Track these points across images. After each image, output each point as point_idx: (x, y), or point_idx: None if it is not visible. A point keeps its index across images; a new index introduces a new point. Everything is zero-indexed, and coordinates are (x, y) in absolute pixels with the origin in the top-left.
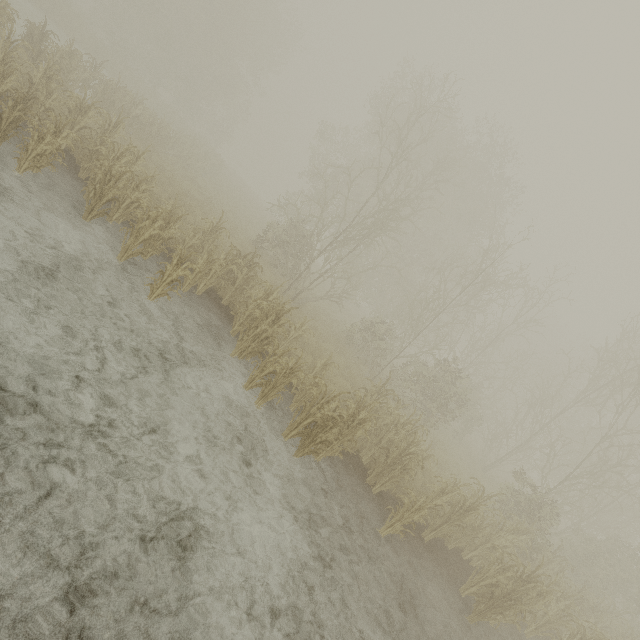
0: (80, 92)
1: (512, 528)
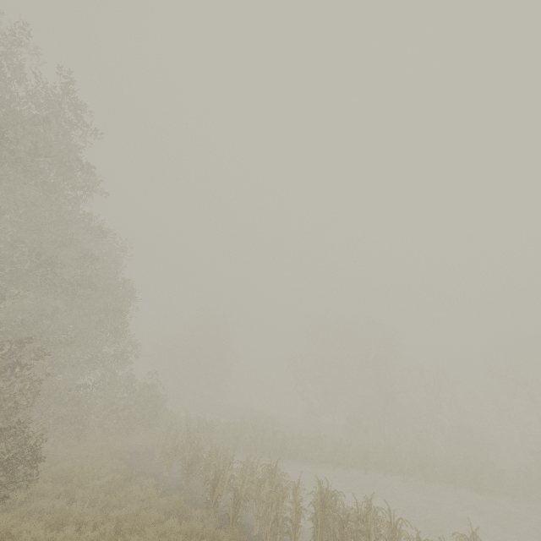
0: None
1: None
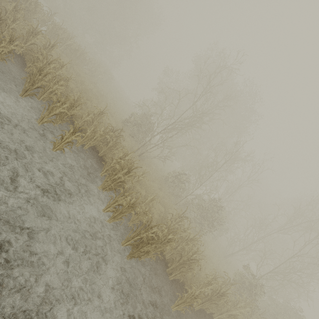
0: (40, 26)
1: (243, 306)
